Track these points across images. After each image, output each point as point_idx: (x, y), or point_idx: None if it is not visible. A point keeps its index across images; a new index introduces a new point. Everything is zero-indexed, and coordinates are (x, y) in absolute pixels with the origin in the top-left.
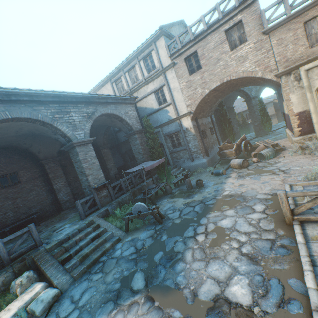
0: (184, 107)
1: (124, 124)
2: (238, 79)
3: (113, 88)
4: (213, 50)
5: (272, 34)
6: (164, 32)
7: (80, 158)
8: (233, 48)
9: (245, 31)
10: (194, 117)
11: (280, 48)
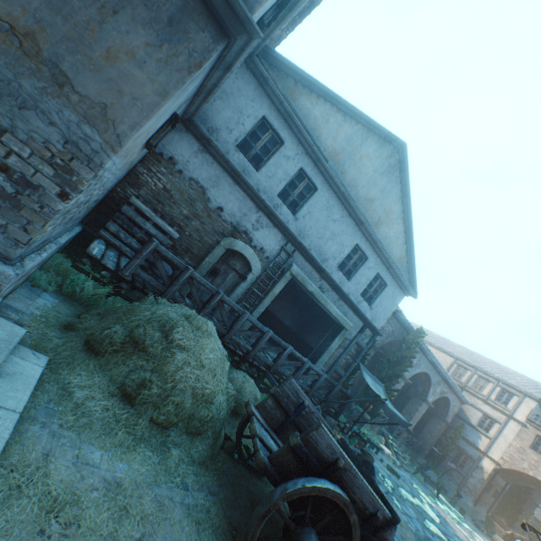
0: (498, 454)
1: (443, 408)
2: None
3: (451, 365)
4: None
5: None
6: (540, 401)
7: (419, 408)
8: None
9: None
10: (497, 469)
11: None
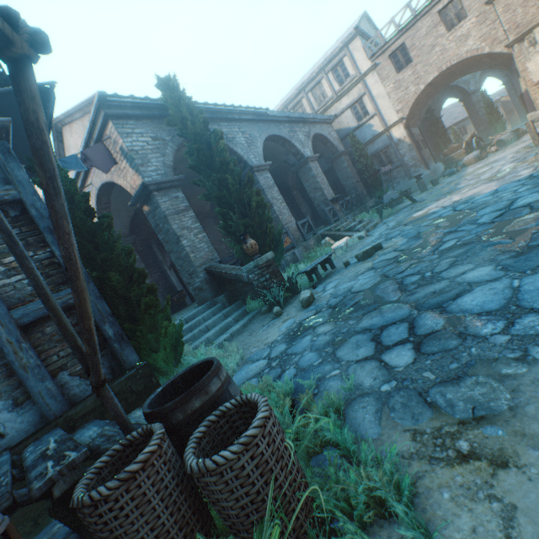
0: (392, 114)
1: (328, 147)
2: (459, 64)
3: None
4: (426, 38)
5: (496, 2)
6: (358, 32)
7: (314, 173)
8: (450, 29)
9: (463, 7)
10: (405, 124)
11: (508, 15)
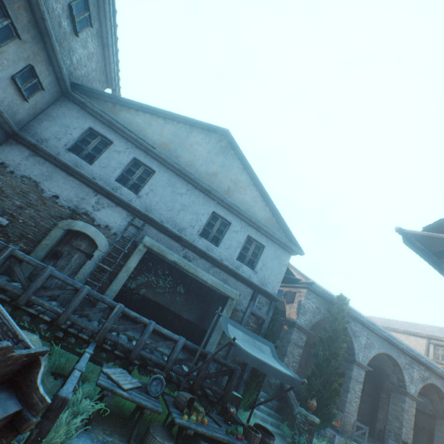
0: None
1: (441, 402)
2: None
3: (427, 346)
4: None
5: None
6: None
7: (404, 406)
8: None
9: None
10: None
11: None
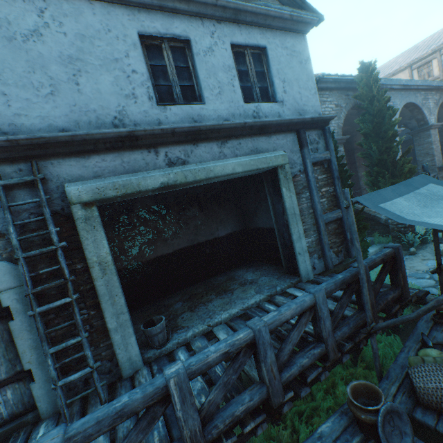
0: None
1: None
2: None
3: (411, 76)
4: None
5: None
6: None
7: (431, 140)
8: None
9: None
10: None
11: None
